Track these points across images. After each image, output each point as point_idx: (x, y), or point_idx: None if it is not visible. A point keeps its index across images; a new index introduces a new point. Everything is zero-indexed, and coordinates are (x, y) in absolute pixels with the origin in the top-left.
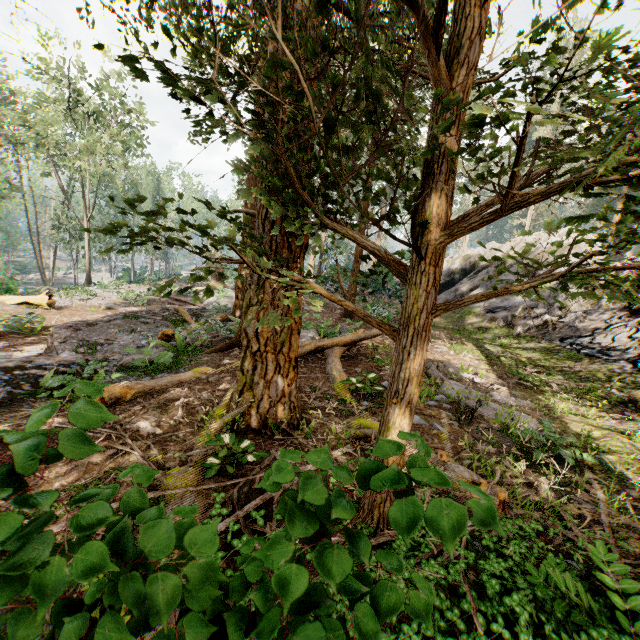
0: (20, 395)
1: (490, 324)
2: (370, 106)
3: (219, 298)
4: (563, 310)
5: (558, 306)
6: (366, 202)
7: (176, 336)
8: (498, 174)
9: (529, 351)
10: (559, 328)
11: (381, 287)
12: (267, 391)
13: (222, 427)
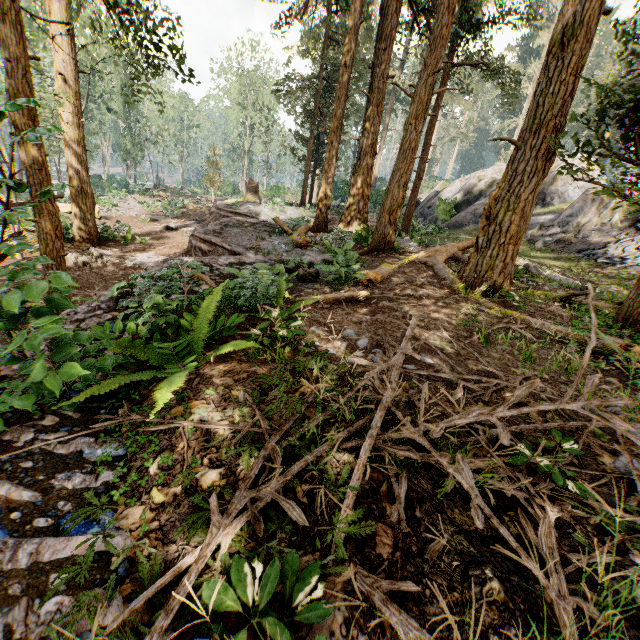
0: None
1: None
2: None
3: (277, 211)
4: (576, 228)
5: (573, 225)
6: (435, 119)
7: (324, 242)
8: None
9: (555, 261)
10: (575, 243)
11: None
12: (504, 270)
13: (481, 293)
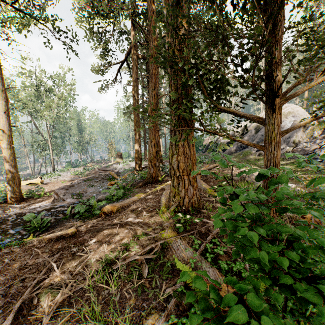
0: (60, 219)
1: (259, 156)
2: (241, 54)
3: (124, 165)
4: (294, 143)
5: (292, 142)
6: None
7: (118, 183)
8: (317, 67)
9: (284, 165)
10: (295, 152)
11: (198, 149)
12: (186, 194)
13: (170, 213)
